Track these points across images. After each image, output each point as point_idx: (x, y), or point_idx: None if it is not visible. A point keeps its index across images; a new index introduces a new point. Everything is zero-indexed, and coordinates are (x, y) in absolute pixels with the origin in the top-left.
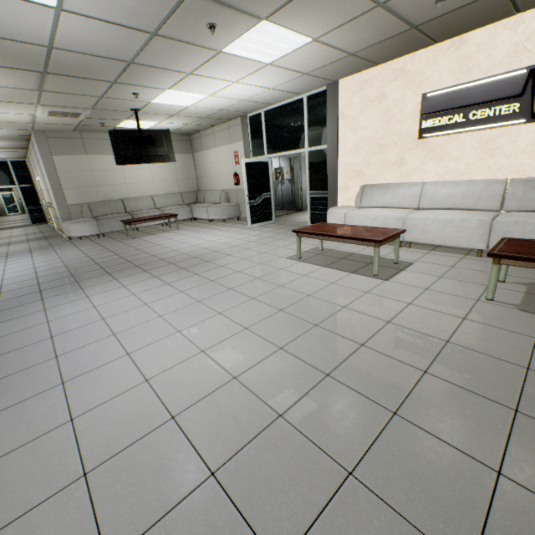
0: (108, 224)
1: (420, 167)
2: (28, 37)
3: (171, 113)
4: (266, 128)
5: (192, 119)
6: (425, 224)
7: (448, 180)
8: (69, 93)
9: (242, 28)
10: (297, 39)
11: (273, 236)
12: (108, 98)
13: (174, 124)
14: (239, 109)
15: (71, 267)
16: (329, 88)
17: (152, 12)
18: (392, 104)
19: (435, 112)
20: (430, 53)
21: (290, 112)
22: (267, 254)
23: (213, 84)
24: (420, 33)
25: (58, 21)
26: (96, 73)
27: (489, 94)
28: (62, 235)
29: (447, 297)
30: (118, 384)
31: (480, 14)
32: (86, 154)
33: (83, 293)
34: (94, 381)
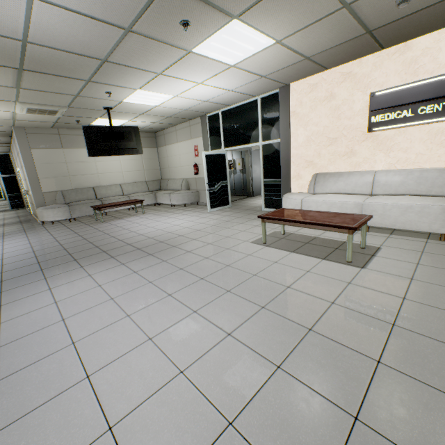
0: (79, 209)
1: (370, 157)
2: (1, 28)
3: (140, 112)
4: (223, 125)
5: (158, 118)
6: (385, 209)
7: (399, 169)
8: (46, 91)
9: (214, 26)
10: (262, 41)
11: (233, 220)
12: (83, 96)
13: (142, 122)
14: (200, 109)
15: (39, 252)
16: (282, 90)
17: (127, 4)
18: (341, 103)
19: (384, 108)
20: (376, 58)
21: (245, 111)
22: (232, 238)
23: (180, 84)
24: (371, 39)
25: (31, 11)
26: (71, 71)
27: (436, 92)
28: (36, 219)
29: (440, 289)
30: (70, 437)
31: (429, 20)
32: (62, 147)
33: (45, 284)
34: (38, 430)
